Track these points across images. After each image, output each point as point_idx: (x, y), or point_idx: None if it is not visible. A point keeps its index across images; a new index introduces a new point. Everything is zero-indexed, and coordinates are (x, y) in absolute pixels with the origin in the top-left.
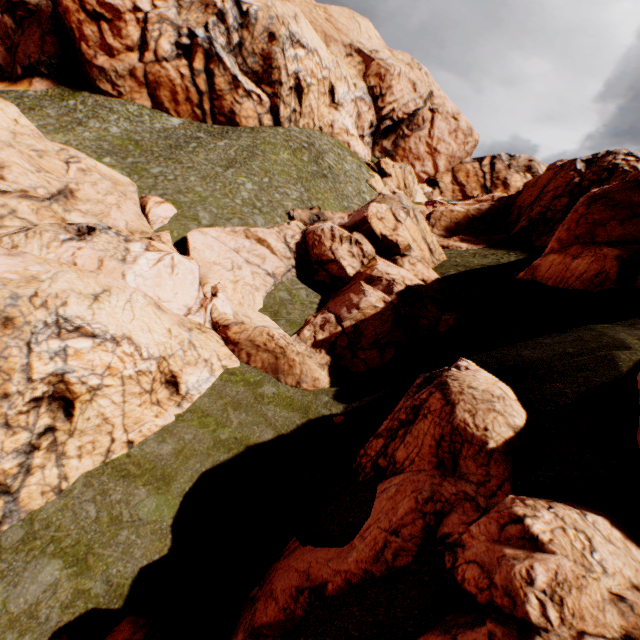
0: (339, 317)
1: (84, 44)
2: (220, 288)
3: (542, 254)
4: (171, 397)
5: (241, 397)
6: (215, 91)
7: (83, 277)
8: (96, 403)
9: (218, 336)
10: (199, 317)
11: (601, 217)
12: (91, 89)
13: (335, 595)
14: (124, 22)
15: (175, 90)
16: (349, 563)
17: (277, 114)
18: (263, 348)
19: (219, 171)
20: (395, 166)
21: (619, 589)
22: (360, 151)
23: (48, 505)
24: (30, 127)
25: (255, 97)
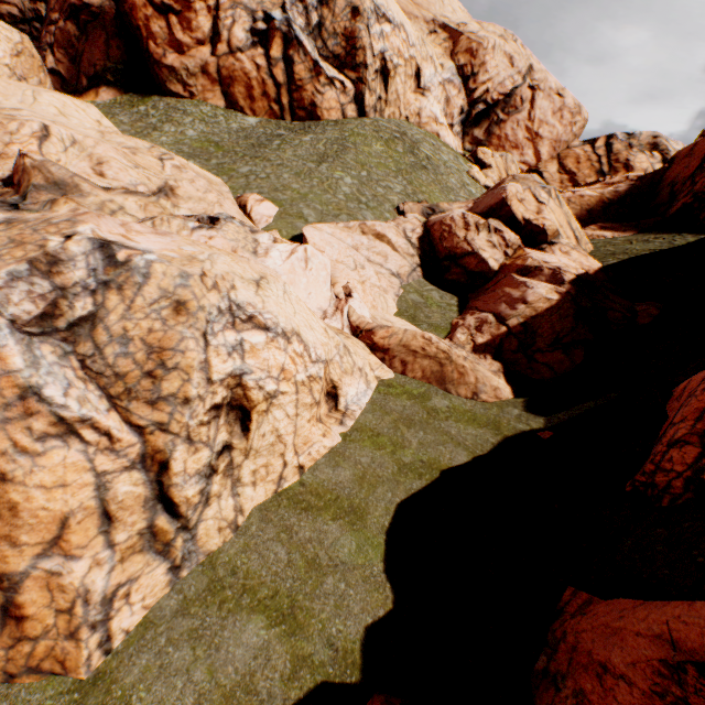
0: (499, 315)
1: (152, 43)
2: (352, 288)
3: None
4: (329, 414)
5: (410, 412)
6: (294, 81)
7: (237, 261)
8: (271, 415)
9: (362, 343)
10: (335, 321)
11: None
12: (159, 94)
13: None
14: (194, 12)
15: (250, 85)
16: None
17: (362, 103)
18: (421, 354)
19: (312, 167)
20: (495, 155)
21: None
22: (450, 142)
23: (226, 545)
24: (113, 128)
25: (338, 84)
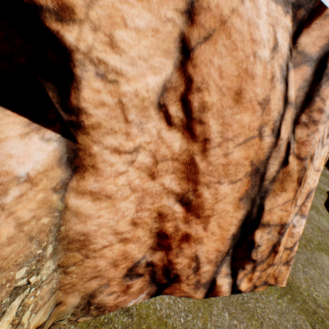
0: None
1: None
2: None
3: None
4: None
5: None
6: None
7: None
8: None
9: None
10: None
11: None
12: None
13: None
14: None
15: None
16: None
17: None
18: None
19: None
20: None
21: None
22: None
23: None
24: None
25: None
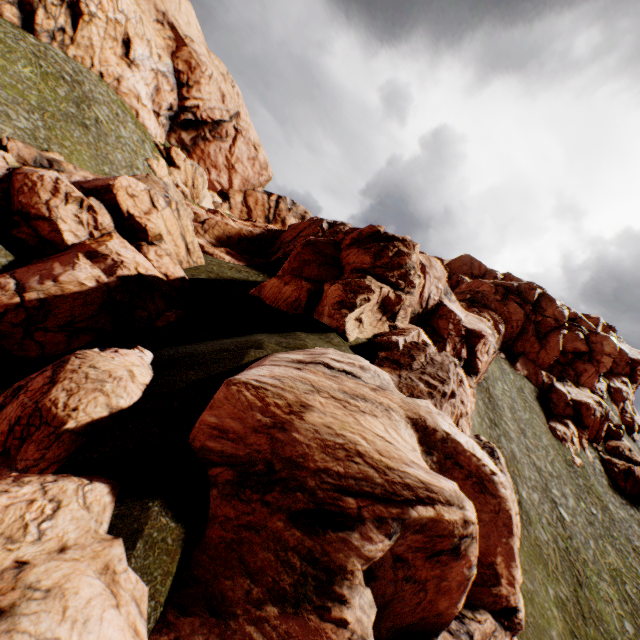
0: (24, 286)
1: None
2: None
3: None
4: None
5: None
6: None
7: None
8: None
9: None
10: None
11: (309, 258)
12: None
13: None
14: None
15: None
16: None
17: (31, 16)
18: None
19: None
20: (187, 161)
21: (37, 555)
22: (152, 127)
23: None
24: None
25: None
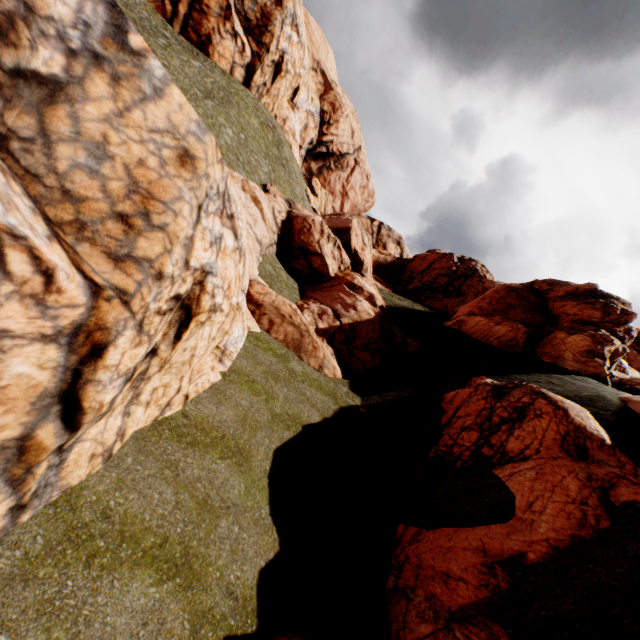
0: (336, 312)
1: None
2: None
3: (459, 313)
4: None
5: (276, 368)
6: (201, 2)
7: None
8: (202, 330)
9: None
10: None
11: (514, 303)
12: None
13: (543, 561)
14: None
15: None
16: (543, 533)
17: (251, 75)
18: (288, 320)
19: (199, 94)
20: (322, 190)
21: None
22: (297, 159)
23: (91, 479)
24: None
25: (240, 43)
